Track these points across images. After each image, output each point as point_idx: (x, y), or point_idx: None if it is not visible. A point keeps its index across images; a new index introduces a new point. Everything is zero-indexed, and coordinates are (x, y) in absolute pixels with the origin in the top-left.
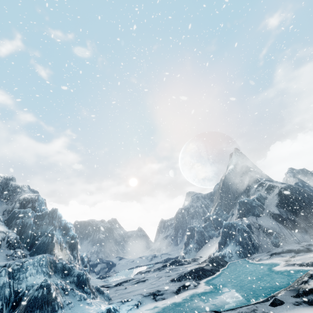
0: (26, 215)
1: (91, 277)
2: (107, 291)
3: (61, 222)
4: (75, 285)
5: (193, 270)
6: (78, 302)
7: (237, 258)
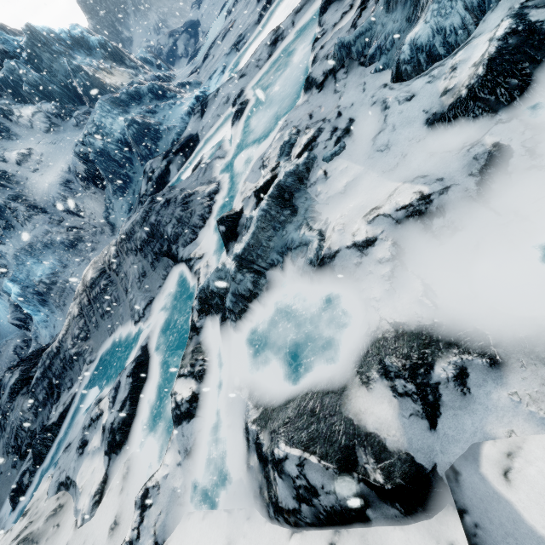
0: (19, 74)
1: (175, 72)
2: (199, 75)
3: (62, 39)
4: (156, 101)
5: None
6: (170, 112)
7: None
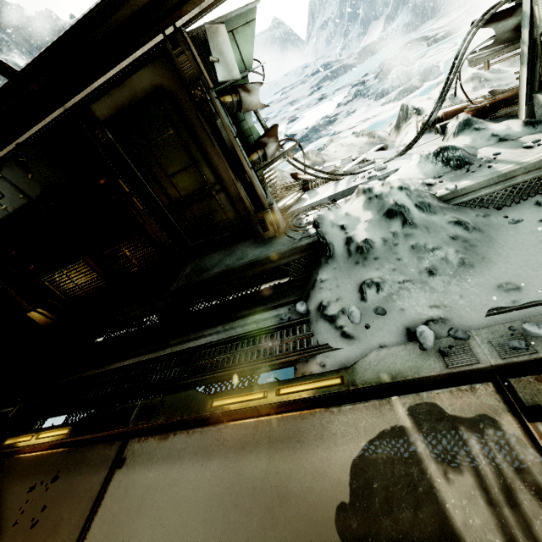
0: None
1: None
2: None
3: None
4: None
5: (333, 71)
6: None
7: (402, 36)
